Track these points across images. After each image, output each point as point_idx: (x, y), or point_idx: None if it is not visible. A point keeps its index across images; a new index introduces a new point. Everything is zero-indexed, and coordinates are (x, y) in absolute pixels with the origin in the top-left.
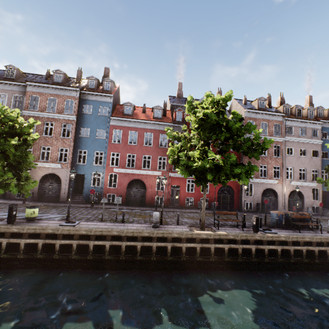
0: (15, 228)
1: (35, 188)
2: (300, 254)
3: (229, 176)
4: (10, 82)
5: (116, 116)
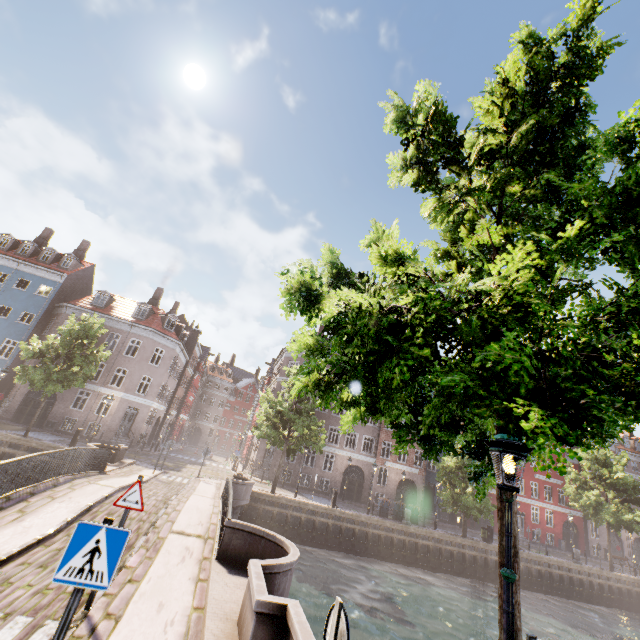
0: None
1: (393, 495)
2: None
3: None
4: None
5: None
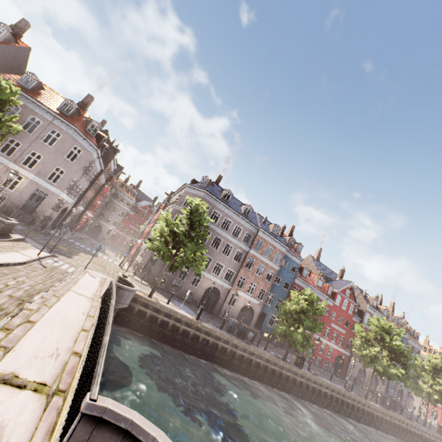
0: (308, 374)
1: (236, 314)
2: (402, 429)
3: (401, 380)
4: (250, 222)
5: (301, 278)
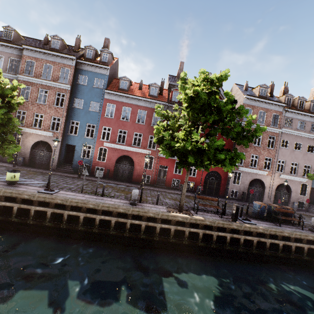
0: None
1: (27, 154)
2: (276, 247)
3: (212, 161)
4: (7, 44)
5: (111, 90)
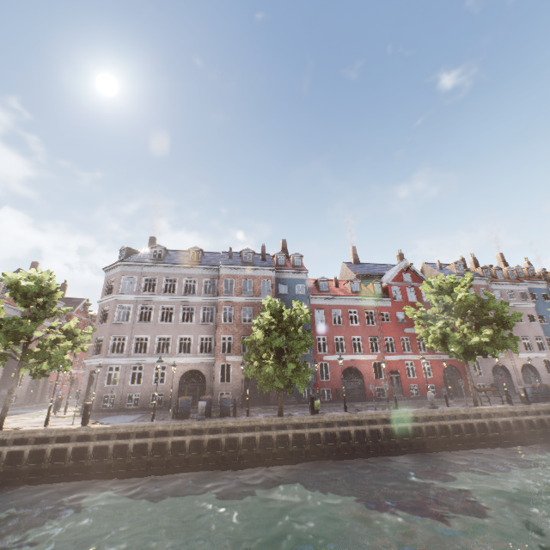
0: (326, 417)
1: (240, 390)
2: None
3: (500, 347)
4: (201, 266)
5: (317, 295)
